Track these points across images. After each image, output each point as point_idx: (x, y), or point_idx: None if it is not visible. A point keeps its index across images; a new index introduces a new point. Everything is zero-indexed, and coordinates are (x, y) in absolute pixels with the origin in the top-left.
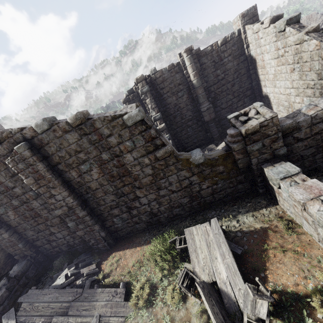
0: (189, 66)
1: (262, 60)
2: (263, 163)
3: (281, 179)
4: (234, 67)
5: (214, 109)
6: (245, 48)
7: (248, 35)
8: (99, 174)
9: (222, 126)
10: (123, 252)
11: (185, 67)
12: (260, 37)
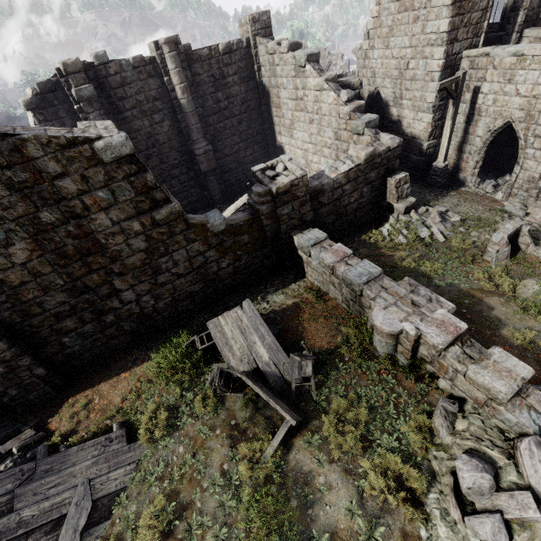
0: (173, 71)
1: (277, 96)
2: (292, 231)
3: (312, 246)
4: (241, 95)
5: (214, 154)
6: (255, 71)
7: (259, 52)
8: (30, 253)
9: (226, 183)
10: (94, 389)
11: (166, 70)
12: (276, 62)
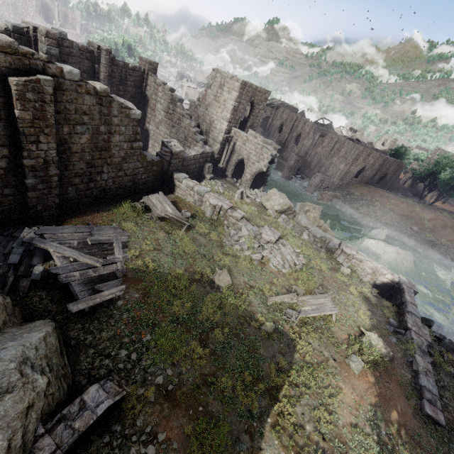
0: (103, 65)
1: (154, 105)
2: (173, 172)
3: (184, 178)
4: (132, 93)
5: None
6: (144, 85)
7: (149, 78)
8: (87, 141)
9: None
10: (80, 218)
11: (99, 62)
12: (160, 90)
